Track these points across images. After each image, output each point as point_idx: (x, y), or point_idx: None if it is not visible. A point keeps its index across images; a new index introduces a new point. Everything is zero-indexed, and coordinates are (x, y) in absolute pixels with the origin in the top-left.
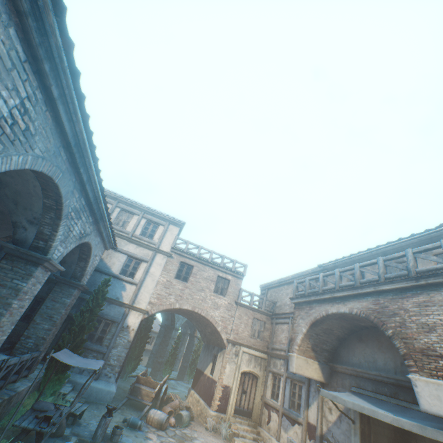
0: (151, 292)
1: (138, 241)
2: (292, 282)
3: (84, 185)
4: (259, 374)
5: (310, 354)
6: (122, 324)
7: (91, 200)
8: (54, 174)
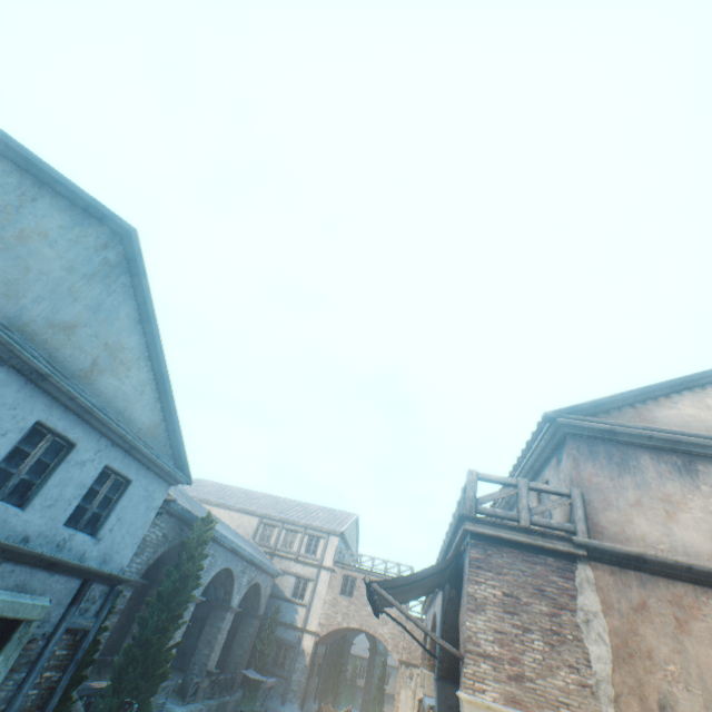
0: (320, 612)
1: (303, 560)
2: None
3: (243, 557)
4: None
5: None
6: (298, 648)
7: (249, 560)
8: (227, 565)
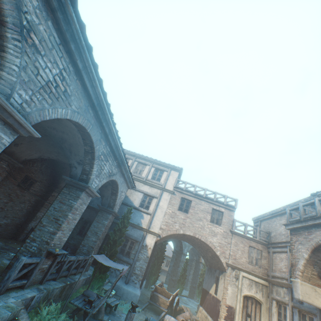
0: (161, 220)
1: (150, 183)
2: (284, 213)
3: (107, 136)
4: (261, 300)
5: (317, 282)
6: (142, 243)
7: (113, 148)
8: (86, 125)
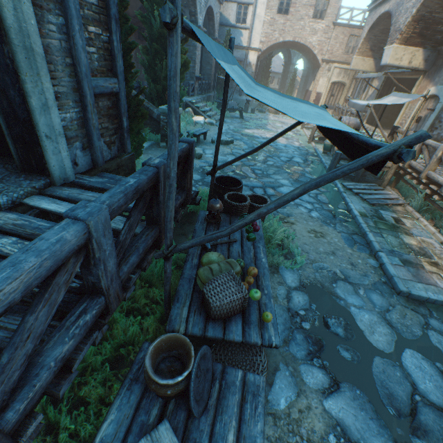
0: (260, 33)
1: None
2: None
3: None
4: (346, 83)
5: (367, 55)
6: (245, 62)
7: None
8: None
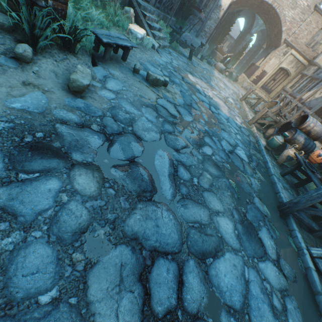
0: None
1: None
2: None
3: None
4: (291, 74)
5: None
6: (217, 3)
7: None
8: None
